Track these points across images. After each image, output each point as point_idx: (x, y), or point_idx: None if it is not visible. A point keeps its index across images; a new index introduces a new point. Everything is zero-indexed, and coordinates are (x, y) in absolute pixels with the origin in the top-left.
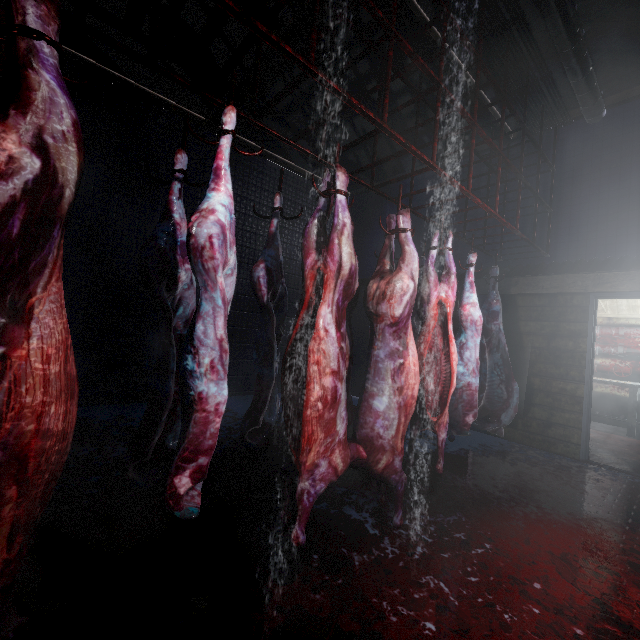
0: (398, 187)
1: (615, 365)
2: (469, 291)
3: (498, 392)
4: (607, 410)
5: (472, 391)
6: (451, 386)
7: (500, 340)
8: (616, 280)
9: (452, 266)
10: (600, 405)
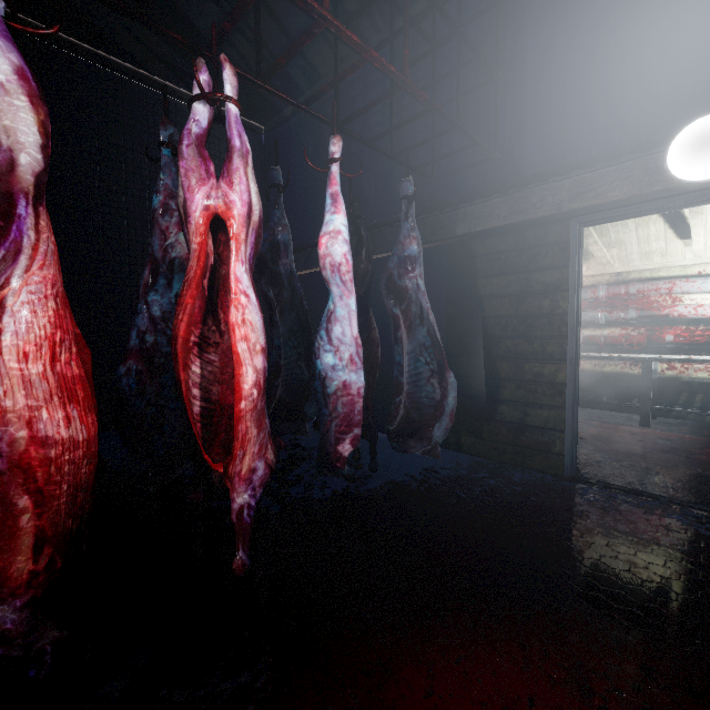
0: (319, 106)
1: (626, 335)
2: (329, 211)
3: (427, 390)
4: (618, 394)
5: (351, 396)
6: (234, 396)
7: (421, 304)
8: (603, 183)
9: (233, 135)
10: (609, 389)
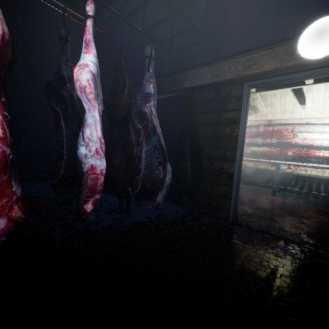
0: (122, 13)
1: (270, 151)
2: (82, 51)
3: (156, 173)
4: (264, 179)
5: (95, 175)
6: None
7: (153, 123)
8: (262, 60)
9: None
10: (260, 176)
